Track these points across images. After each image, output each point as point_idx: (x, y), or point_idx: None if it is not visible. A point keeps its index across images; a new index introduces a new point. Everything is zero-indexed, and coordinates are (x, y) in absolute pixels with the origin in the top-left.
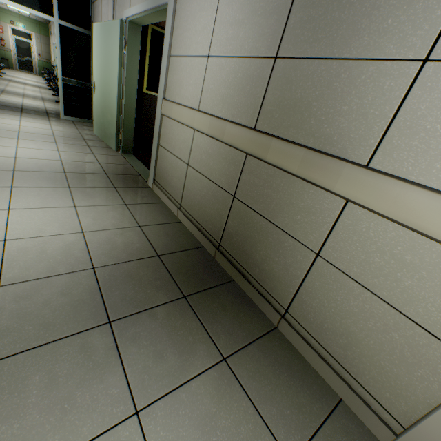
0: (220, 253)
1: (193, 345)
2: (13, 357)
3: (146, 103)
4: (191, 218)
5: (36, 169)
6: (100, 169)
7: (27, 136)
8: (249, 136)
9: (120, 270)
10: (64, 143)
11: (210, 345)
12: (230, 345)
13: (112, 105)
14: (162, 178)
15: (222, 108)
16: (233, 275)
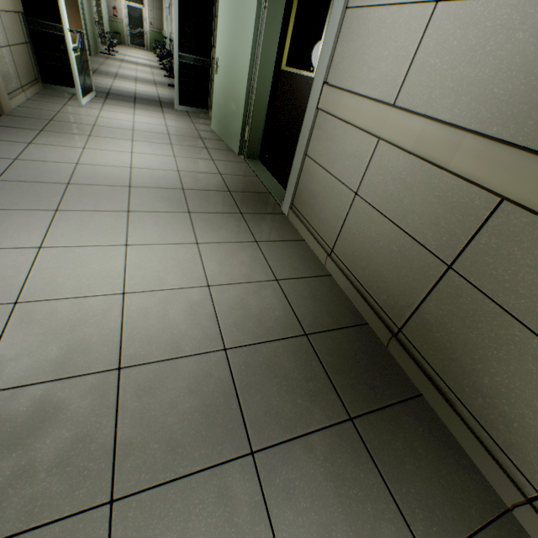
0: (398, 345)
1: (375, 523)
2: (138, 497)
3: (282, 86)
4: (350, 274)
5: (153, 184)
6: (222, 184)
7: (142, 137)
8: (527, 167)
9: (259, 356)
10: (180, 145)
11: (402, 529)
12: (434, 535)
13: (239, 91)
14: (304, 205)
15: (455, 104)
16: (420, 387)
